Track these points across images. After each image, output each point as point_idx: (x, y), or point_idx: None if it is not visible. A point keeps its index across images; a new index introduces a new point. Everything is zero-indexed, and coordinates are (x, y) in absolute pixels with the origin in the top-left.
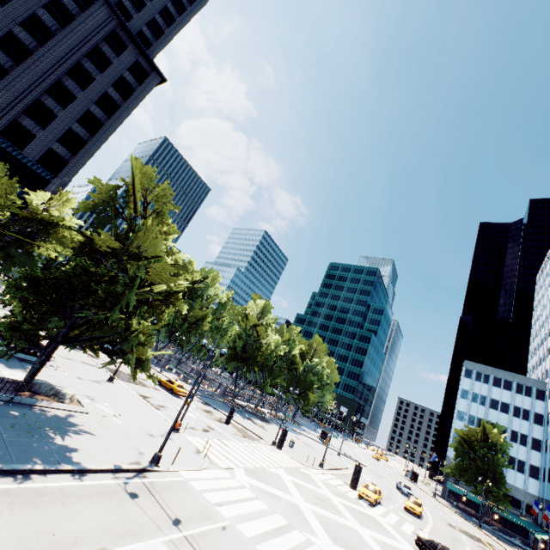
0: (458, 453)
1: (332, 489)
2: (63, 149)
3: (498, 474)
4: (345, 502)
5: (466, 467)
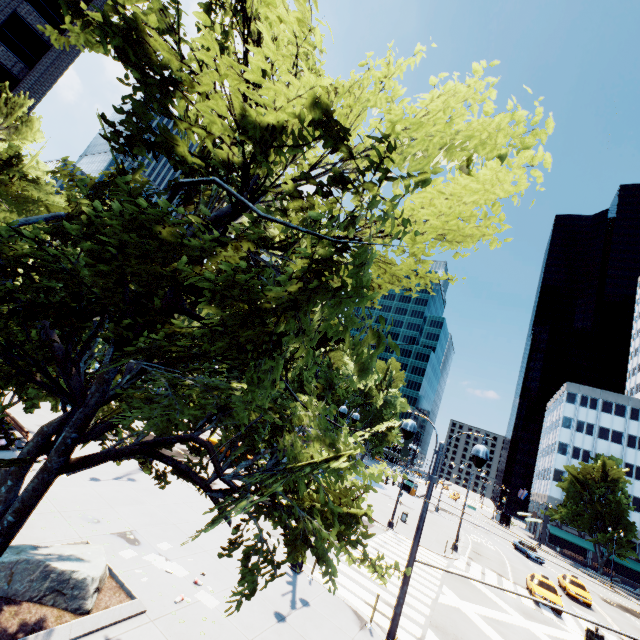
0: (569, 495)
1: (509, 602)
2: (6, 54)
3: (624, 520)
4: (547, 629)
5: (580, 511)
